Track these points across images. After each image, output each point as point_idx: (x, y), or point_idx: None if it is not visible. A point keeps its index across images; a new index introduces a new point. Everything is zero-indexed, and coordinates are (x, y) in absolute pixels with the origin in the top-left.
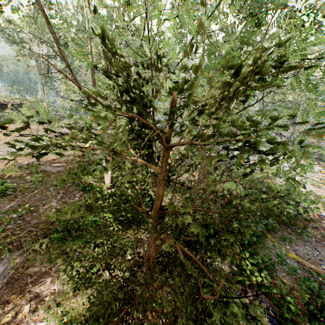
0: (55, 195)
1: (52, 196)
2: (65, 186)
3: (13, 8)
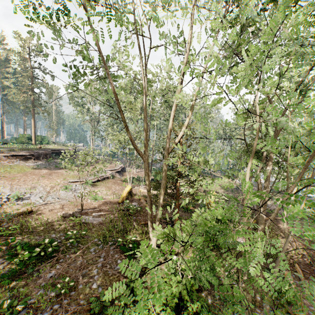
0: (96, 260)
1: (92, 261)
2: (106, 246)
3: (84, 83)
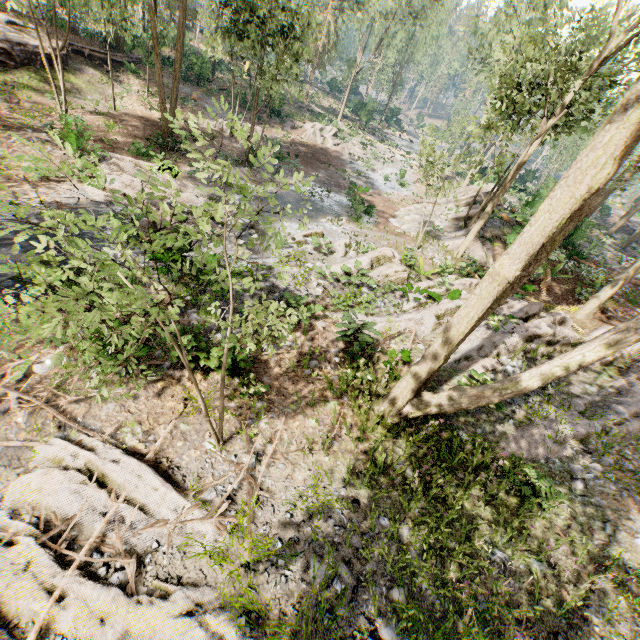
0: None
1: None
2: None
3: None
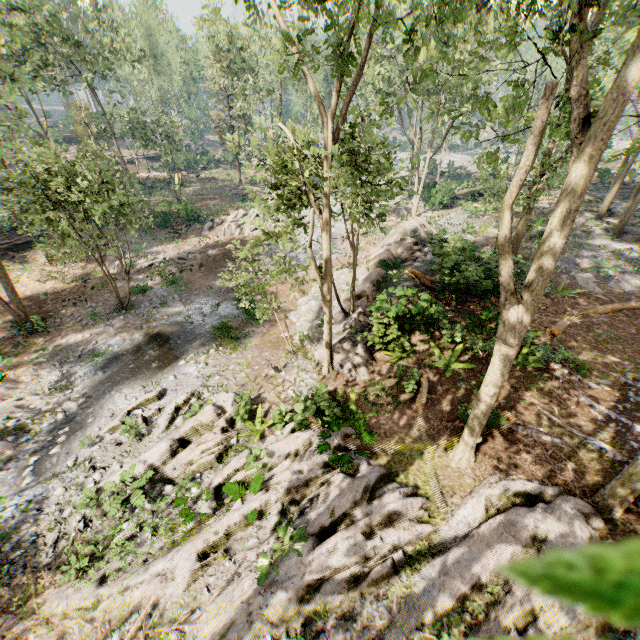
0: None
1: None
2: None
3: None
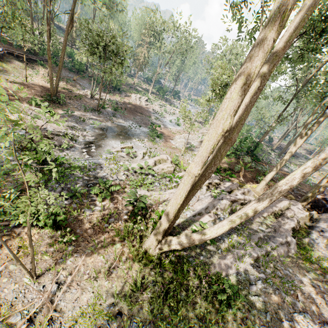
0: None
1: None
2: None
3: None
